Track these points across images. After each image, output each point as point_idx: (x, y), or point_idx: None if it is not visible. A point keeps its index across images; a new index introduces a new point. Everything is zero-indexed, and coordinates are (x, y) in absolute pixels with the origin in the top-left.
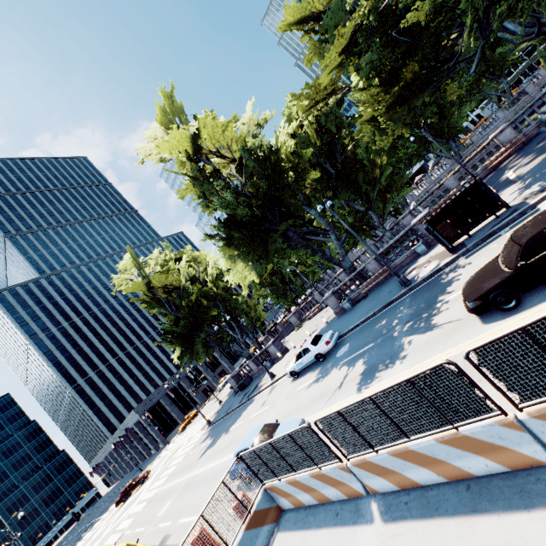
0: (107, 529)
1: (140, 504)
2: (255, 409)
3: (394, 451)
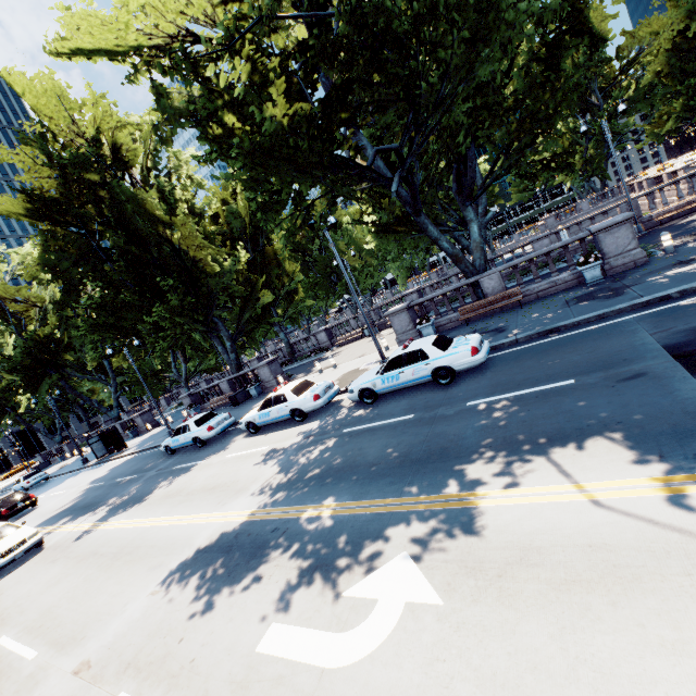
0: None
1: None
2: None
3: None
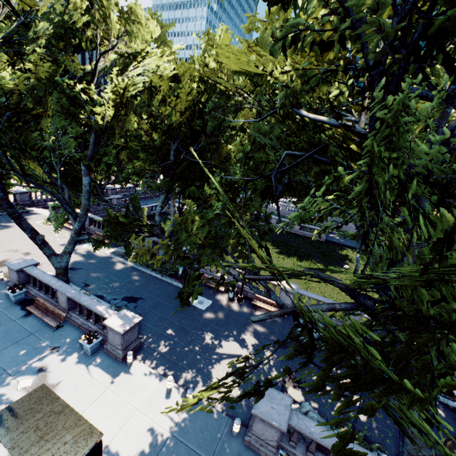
0: None
1: None
2: None
3: None
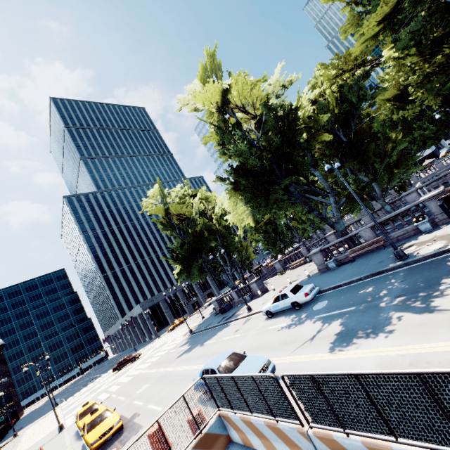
0: (102, 386)
1: (127, 377)
2: (229, 333)
3: (371, 445)
